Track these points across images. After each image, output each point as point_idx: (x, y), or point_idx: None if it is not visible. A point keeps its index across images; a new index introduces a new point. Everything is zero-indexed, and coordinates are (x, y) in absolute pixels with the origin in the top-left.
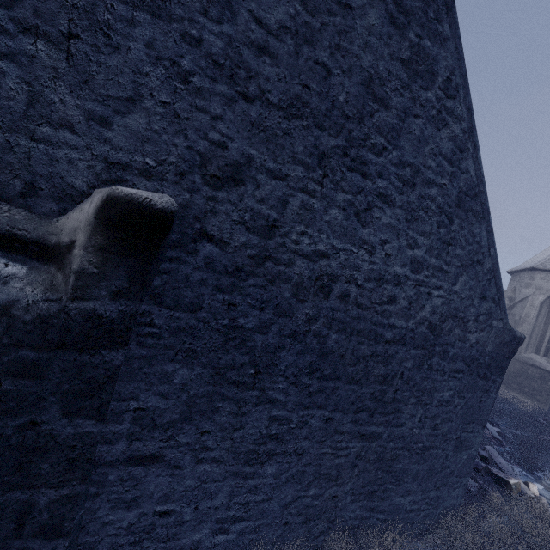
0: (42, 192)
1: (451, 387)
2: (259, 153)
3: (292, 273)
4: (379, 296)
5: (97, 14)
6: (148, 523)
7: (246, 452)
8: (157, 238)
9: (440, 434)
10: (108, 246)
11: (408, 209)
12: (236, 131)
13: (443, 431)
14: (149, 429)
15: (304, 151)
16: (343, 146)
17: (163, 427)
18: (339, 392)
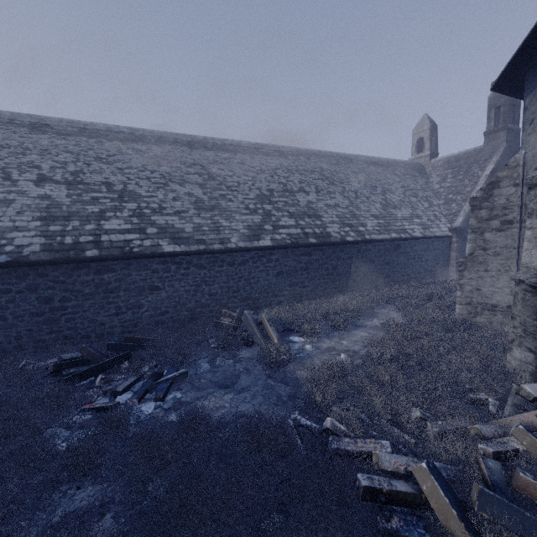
0: None
1: None
2: None
3: None
4: None
5: None
6: None
7: None
8: None
9: None
10: None
11: None
12: None
13: None
14: None
15: None
16: None
17: None
18: None
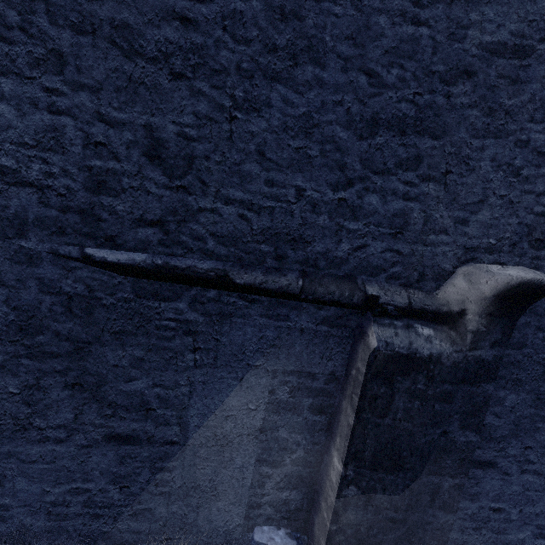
0: (427, 277)
1: None
2: None
3: None
4: None
5: (461, 152)
6: (484, 515)
7: None
8: (530, 302)
9: None
10: (494, 312)
11: None
12: None
13: None
14: (486, 440)
15: None
16: None
17: (496, 440)
18: None
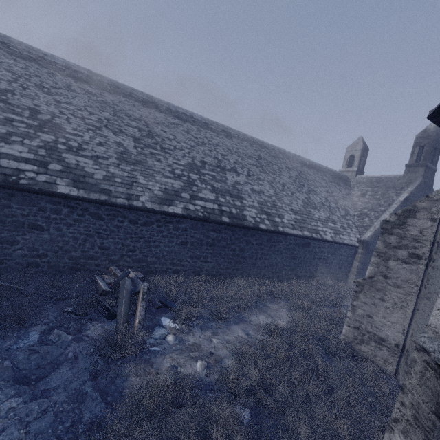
0: None
1: None
2: None
3: None
4: None
5: None
6: None
7: None
8: None
9: None
10: None
11: None
12: None
13: None
14: None
15: None
16: None
17: None
18: None
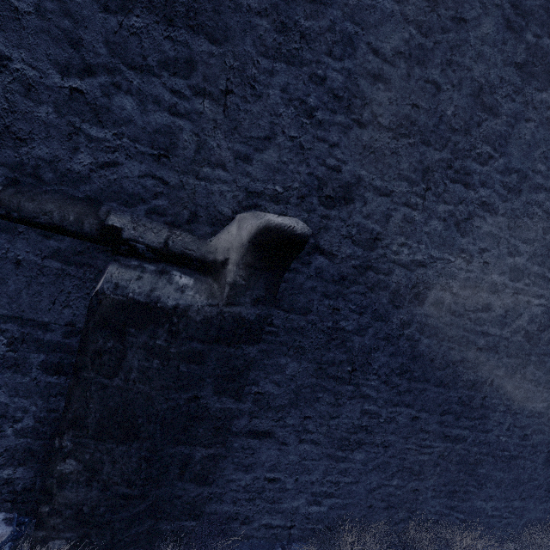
0: (201, 219)
1: (546, 398)
2: (368, 173)
3: (390, 281)
4: (473, 304)
5: (247, 70)
6: (259, 486)
7: (339, 438)
8: (291, 256)
9: (529, 445)
10: (254, 263)
11: (511, 216)
12: (349, 155)
13: (532, 443)
14: (264, 410)
15: (409, 167)
16: (447, 159)
17: (275, 409)
18: (427, 393)
